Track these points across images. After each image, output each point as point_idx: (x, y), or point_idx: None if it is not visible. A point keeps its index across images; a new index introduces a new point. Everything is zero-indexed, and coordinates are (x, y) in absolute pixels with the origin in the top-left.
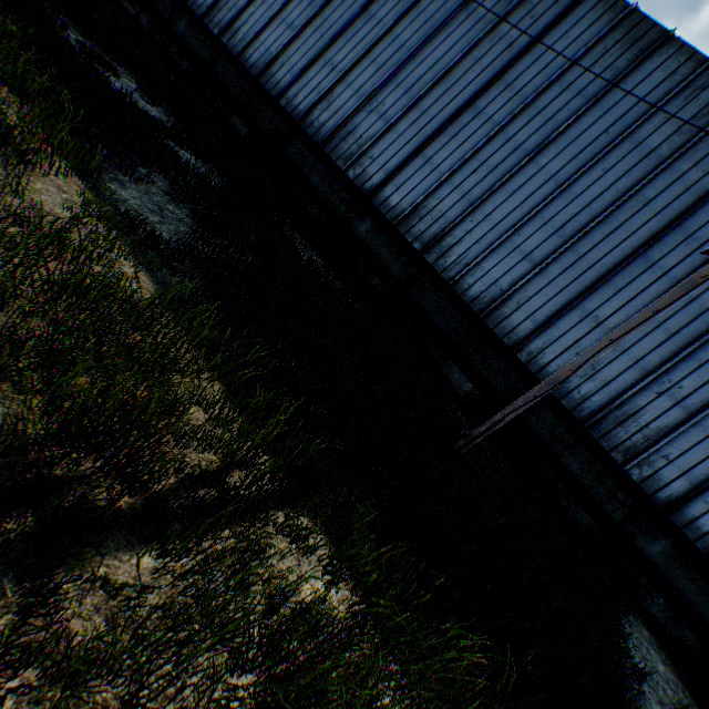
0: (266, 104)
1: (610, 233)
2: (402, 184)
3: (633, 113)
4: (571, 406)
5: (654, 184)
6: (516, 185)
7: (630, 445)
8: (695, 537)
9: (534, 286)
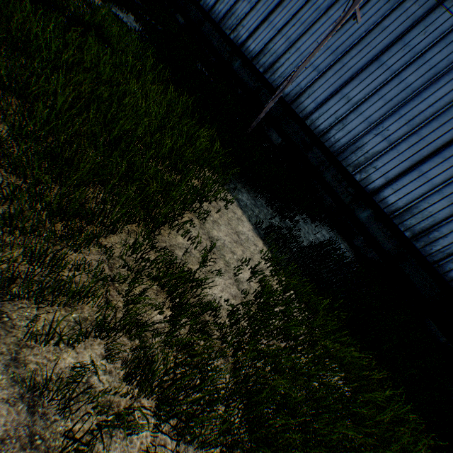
0: (193, 6)
1: (362, 50)
2: (256, 38)
3: None
4: (329, 145)
5: (389, 18)
6: (315, 30)
7: (357, 163)
8: (384, 207)
9: (318, 84)
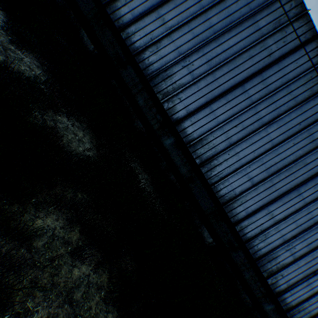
0: (110, 30)
1: (288, 176)
2: (196, 122)
3: (312, 117)
4: (252, 252)
5: (310, 156)
6: (254, 140)
7: (271, 270)
8: (283, 304)
9: (250, 195)
